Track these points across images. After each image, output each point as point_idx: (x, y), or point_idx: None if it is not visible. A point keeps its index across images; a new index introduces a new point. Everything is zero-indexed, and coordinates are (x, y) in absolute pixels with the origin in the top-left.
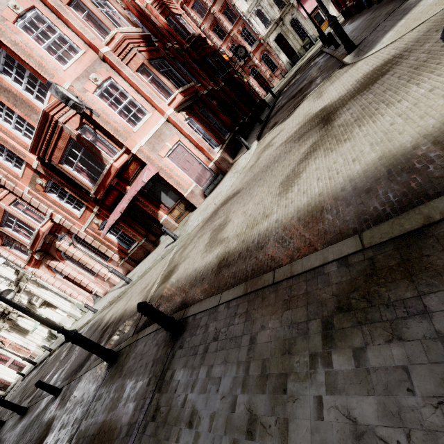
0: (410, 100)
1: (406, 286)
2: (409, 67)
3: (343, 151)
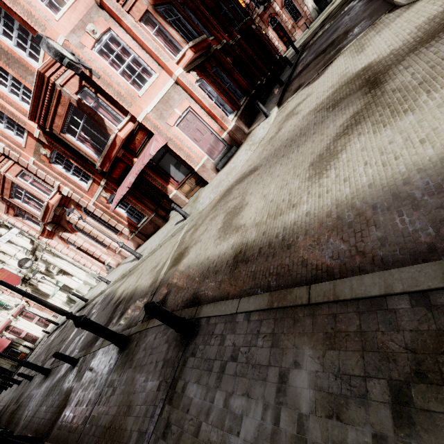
0: None
1: None
2: None
3: (403, 127)
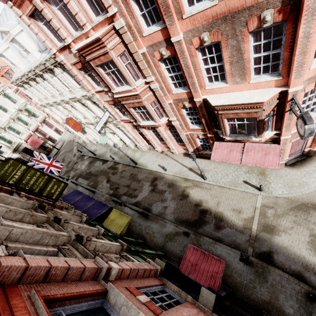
0: None
1: None
2: None
3: None
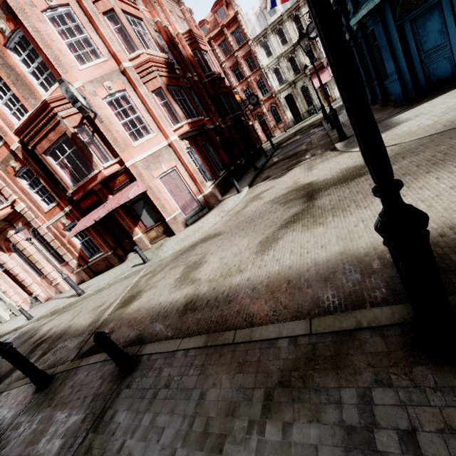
0: (372, 210)
1: (332, 376)
2: None
3: (316, 233)
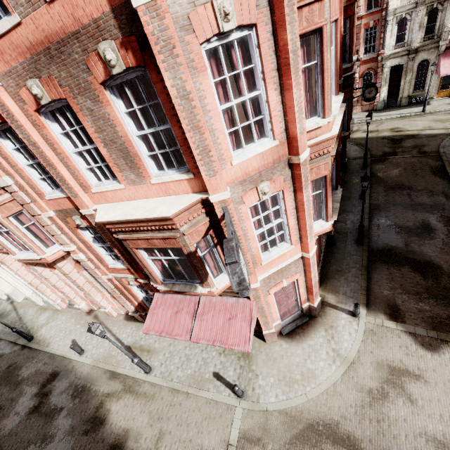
0: None
1: None
2: None
3: None
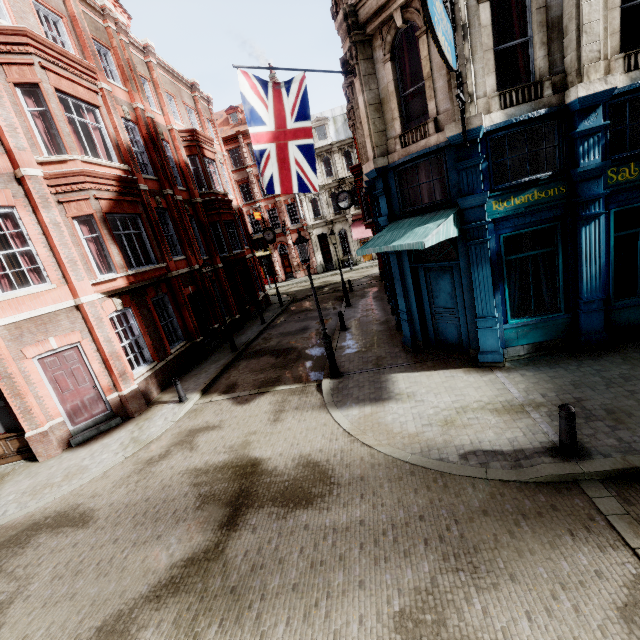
0: None
1: None
2: (314, 545)
3: None
